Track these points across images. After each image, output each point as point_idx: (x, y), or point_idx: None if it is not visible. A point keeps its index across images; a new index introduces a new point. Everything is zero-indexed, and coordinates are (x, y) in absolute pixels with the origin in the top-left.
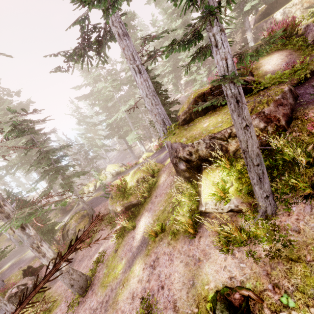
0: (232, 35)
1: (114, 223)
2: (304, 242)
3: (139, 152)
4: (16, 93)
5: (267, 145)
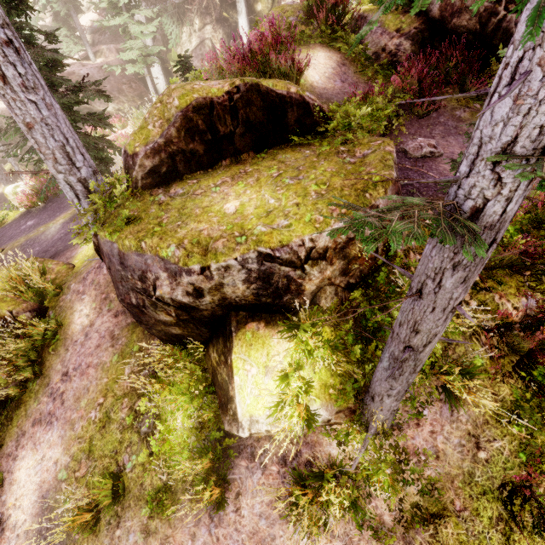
0: None
1: None
2: (447, 475)
3: None
4: None
5: (369, 277)
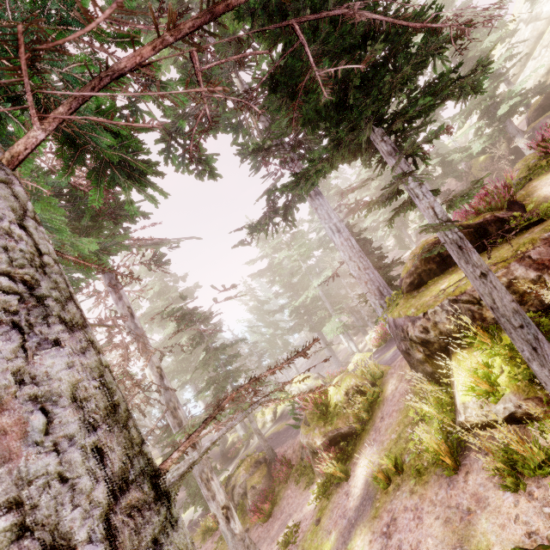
0: (489, 148)
1: (311, 476)
2: None
3: (345, 357)
4: (183, 278)
5: None
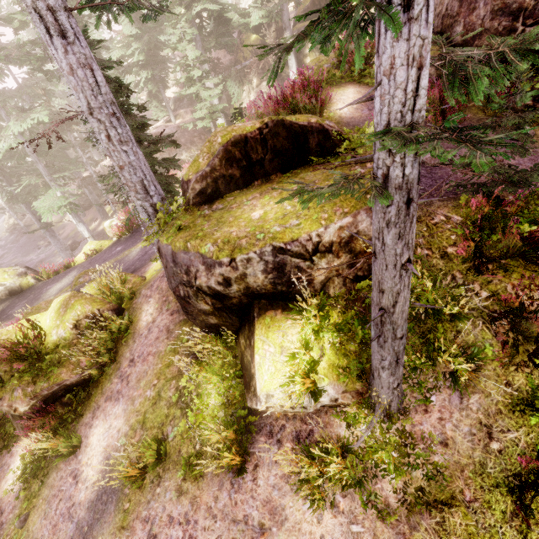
0: (260, 30)
1: (12, 435)
2: (457, 464)
3: (72, 235)
4: None
5: None
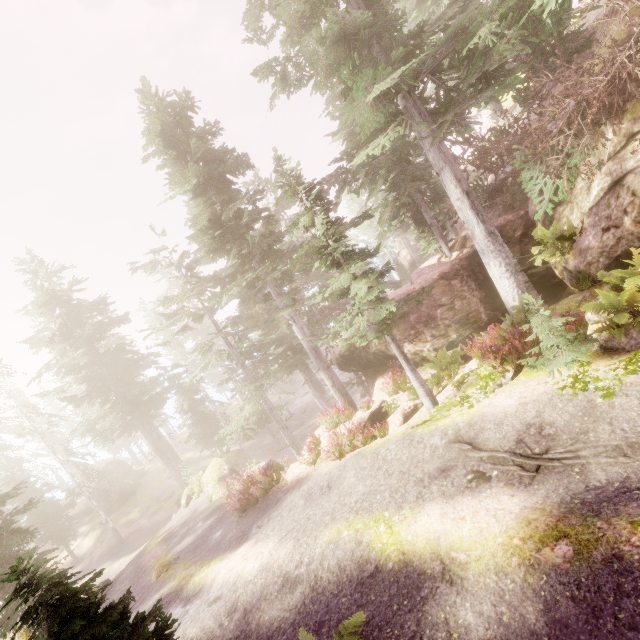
0: None
1: None
2: None
3: None
4: (101, 303)
5: None
